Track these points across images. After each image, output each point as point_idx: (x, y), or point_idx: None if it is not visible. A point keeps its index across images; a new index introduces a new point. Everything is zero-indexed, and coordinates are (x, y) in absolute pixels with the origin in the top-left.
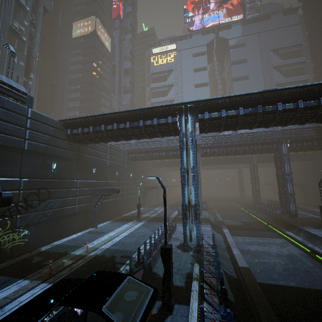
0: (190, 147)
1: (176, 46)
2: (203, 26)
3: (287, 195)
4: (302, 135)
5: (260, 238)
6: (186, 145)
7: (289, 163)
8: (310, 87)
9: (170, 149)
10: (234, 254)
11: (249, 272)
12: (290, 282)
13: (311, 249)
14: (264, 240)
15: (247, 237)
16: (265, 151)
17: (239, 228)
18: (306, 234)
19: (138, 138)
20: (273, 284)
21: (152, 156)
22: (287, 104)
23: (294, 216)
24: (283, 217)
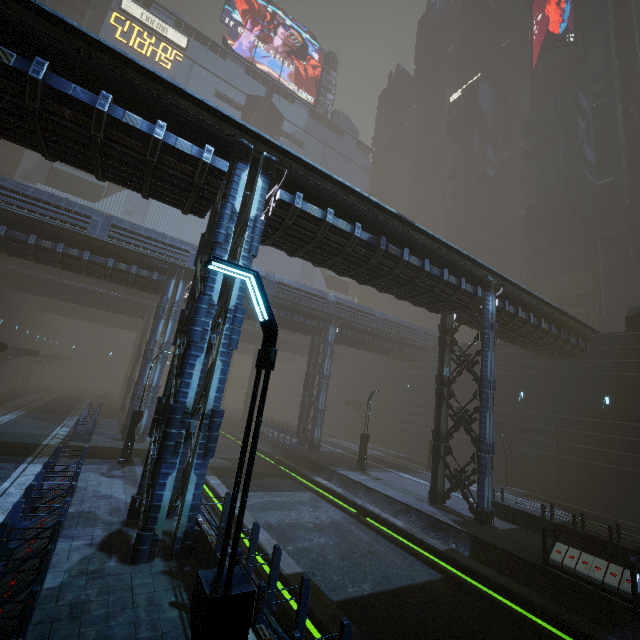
0: (242, 254)
1: (187, 45)
2: (252, 59)
3: (315, 413)
4: (357, 321)
5: (276, 493)
6: (210, 249)
7: (331, 359)
8: (440, 246)
9: (111, 251)
10: (260, 543)
11: (313, 587)
12: (362, 584)
13: (363, 509)
14: (284, 498)
15: (252, 492)
16: (306, 328)
17: (230, 473)
18: (342, 480)
19: (54, 149)
20: (343, 598)
21: (38, 247)
22: (413, 257)
23: (315, 449)
24: (300, 450)
